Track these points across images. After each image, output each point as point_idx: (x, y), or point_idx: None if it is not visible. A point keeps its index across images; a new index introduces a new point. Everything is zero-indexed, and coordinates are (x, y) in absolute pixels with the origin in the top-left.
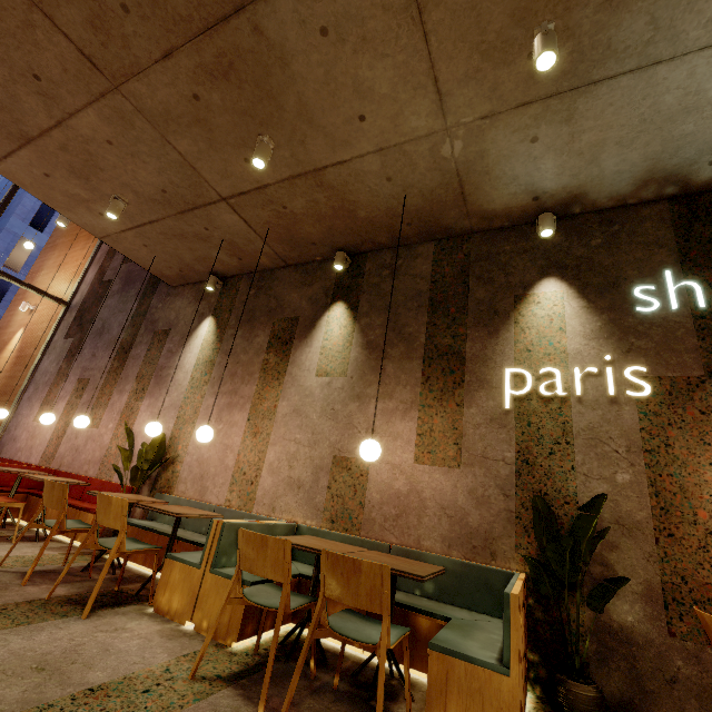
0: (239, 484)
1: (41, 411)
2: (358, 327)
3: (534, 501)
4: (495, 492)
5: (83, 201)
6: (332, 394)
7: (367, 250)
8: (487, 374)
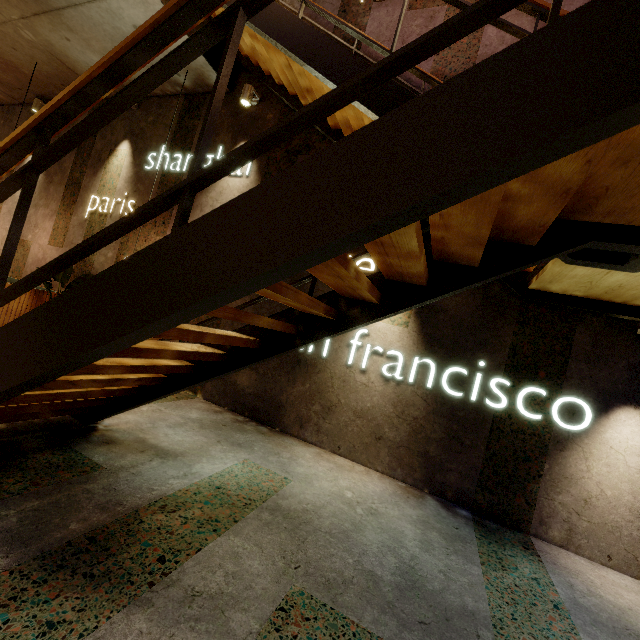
0: None
1: None
2: None
3: None
4: None
5: None
6: None
7: None
8: (86, 198)
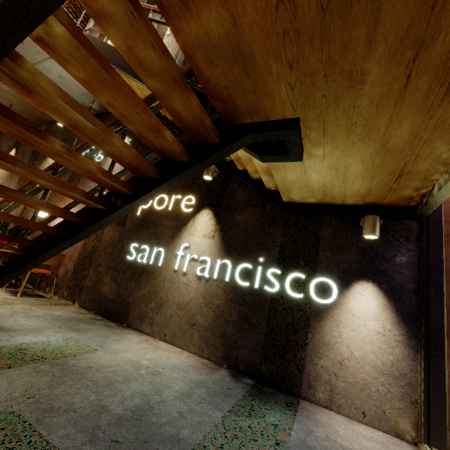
0: None
1: None
2: None
3: None
4: None
5: None
6: None
7: None
8: None
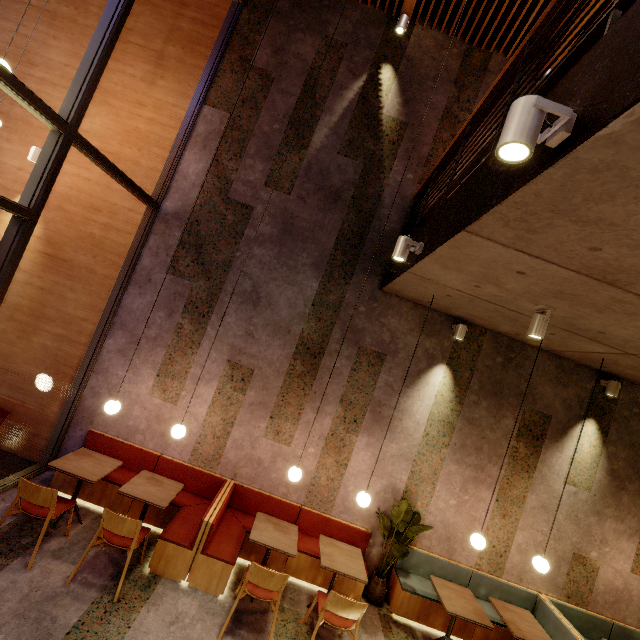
0: (489, 554)
1: (162, 384)
2: (606, 453)
3: None
4: None
5: (490, 282)
6: (577, 503)
7: (627, 380)
8: None
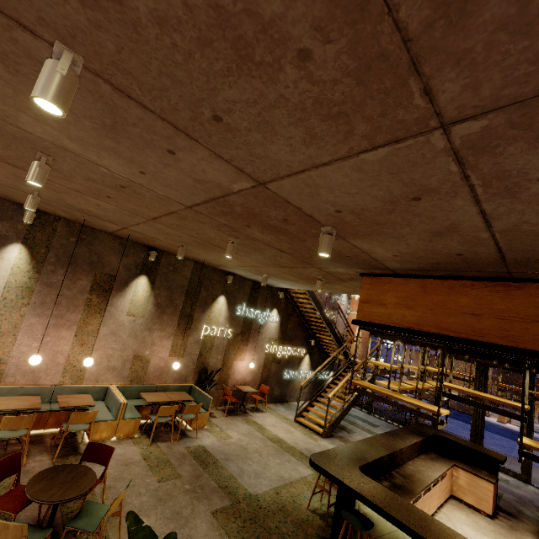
0: (71, 372)
1: None
2: (154, 294)
3: (204, 368)
4: (191, 364)
5: None
6: (136, 326)
7: (165, 251)
8: (199, 326)
